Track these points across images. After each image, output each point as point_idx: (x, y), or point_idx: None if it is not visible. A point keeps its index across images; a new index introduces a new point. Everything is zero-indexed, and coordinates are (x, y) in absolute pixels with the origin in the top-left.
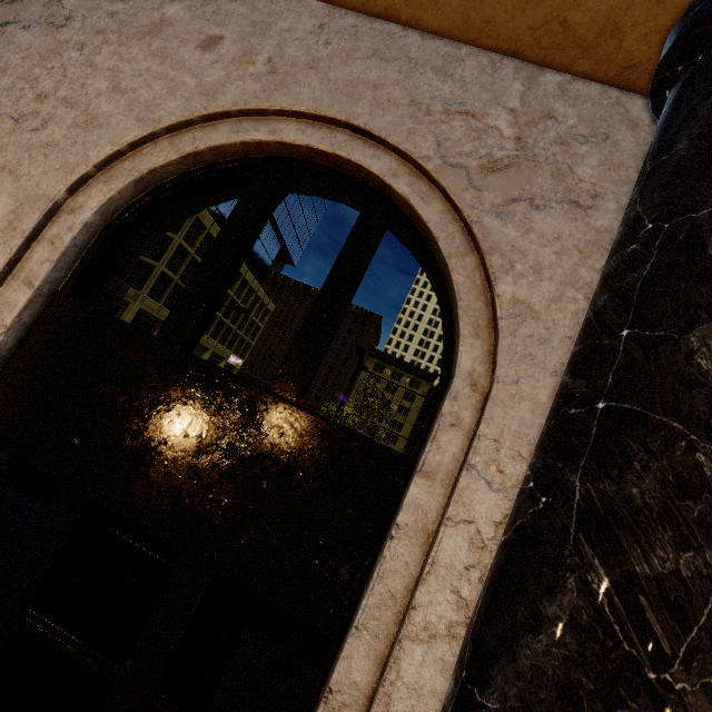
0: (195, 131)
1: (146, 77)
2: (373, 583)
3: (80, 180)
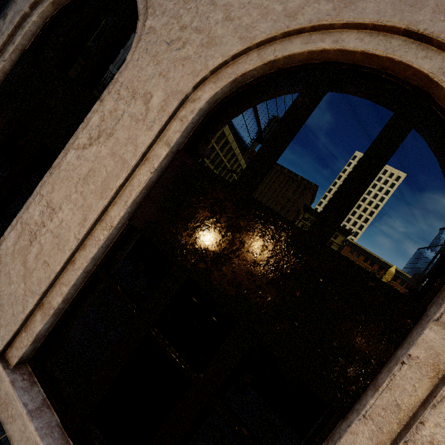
0: (275, 45)
1: (247, 8)
2: (381, 390)
3: (200, 81)
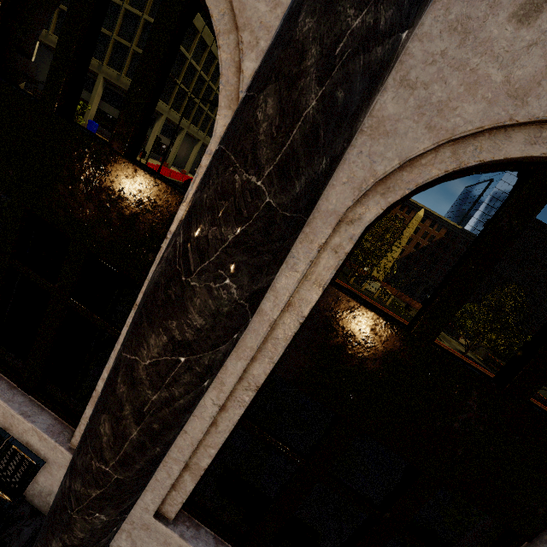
0: None
1: None
2: (156, 260)
3: None
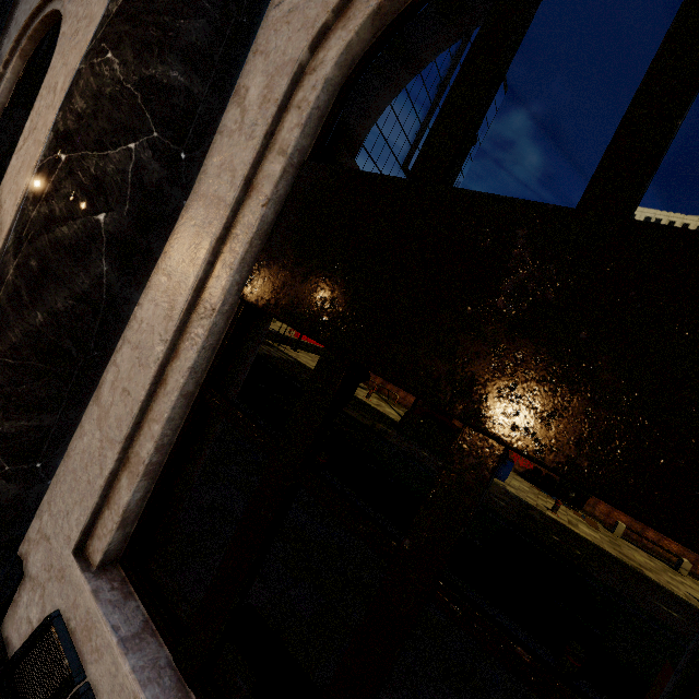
0: None
1: None
2: None
3: None
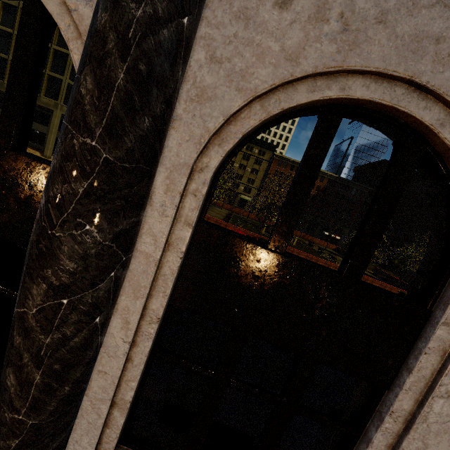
0: None
1: None
2: None
3: None
